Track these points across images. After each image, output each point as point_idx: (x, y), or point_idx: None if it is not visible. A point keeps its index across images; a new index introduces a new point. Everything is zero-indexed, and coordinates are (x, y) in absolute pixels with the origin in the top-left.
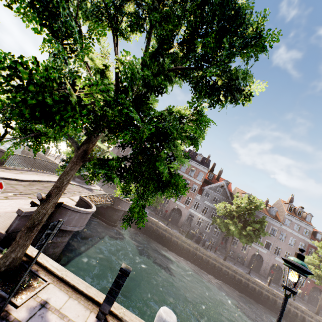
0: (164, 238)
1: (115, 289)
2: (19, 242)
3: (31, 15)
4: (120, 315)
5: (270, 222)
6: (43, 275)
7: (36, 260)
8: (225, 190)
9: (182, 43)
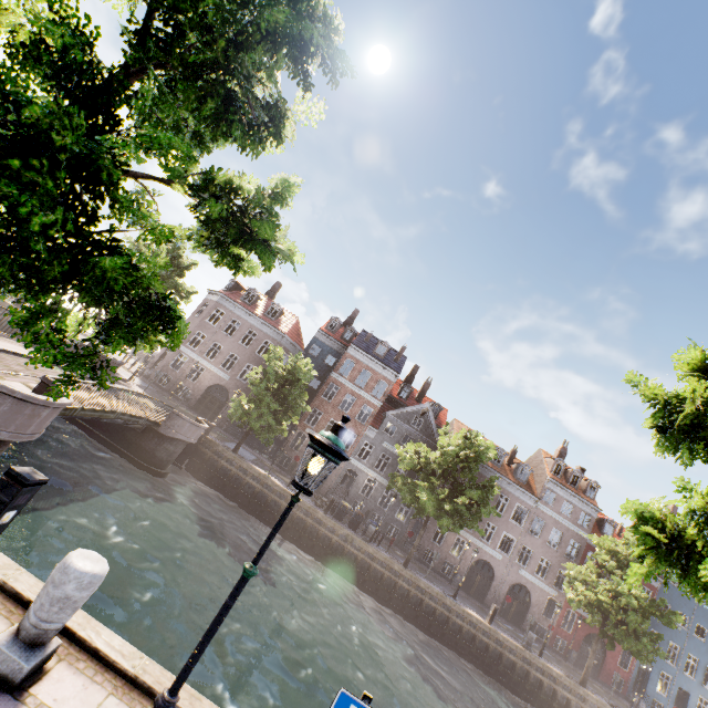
0: (277, 512)
1: None
2: None
3: None
4: (2, 578)
5: (516, 495)
6: None
7: None
8: (430, 423)
9: None
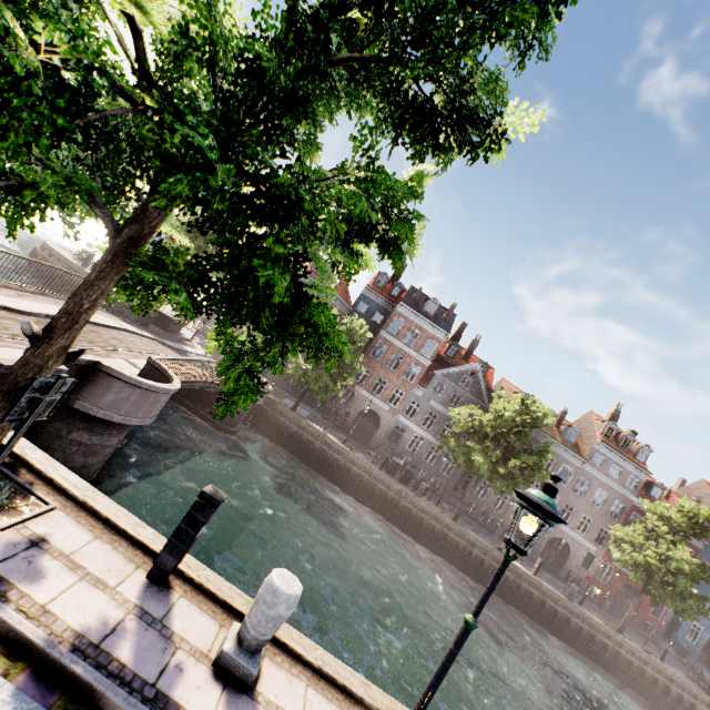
0: (335, 467)
1: (188, 530)
2: None
3: None
4: (198, 580)
5: (563, 456)
6: (42, 494)
7: (31, 465)
8: (478, 383)
9: None
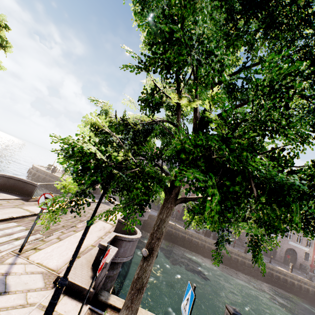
0: (184, 240)
1: None
2: (132, 308)
3: (136, 66)
4: None
5: None
6: None
7: None
8: None
9: (253, 66)
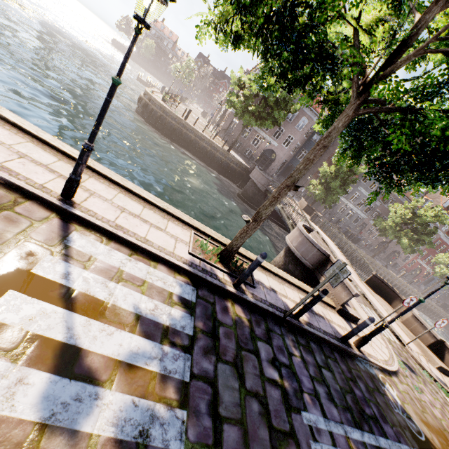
0: None
1: None
2: None
3: None
4: None
5: None
6: None
7: None
8: None
9: None
